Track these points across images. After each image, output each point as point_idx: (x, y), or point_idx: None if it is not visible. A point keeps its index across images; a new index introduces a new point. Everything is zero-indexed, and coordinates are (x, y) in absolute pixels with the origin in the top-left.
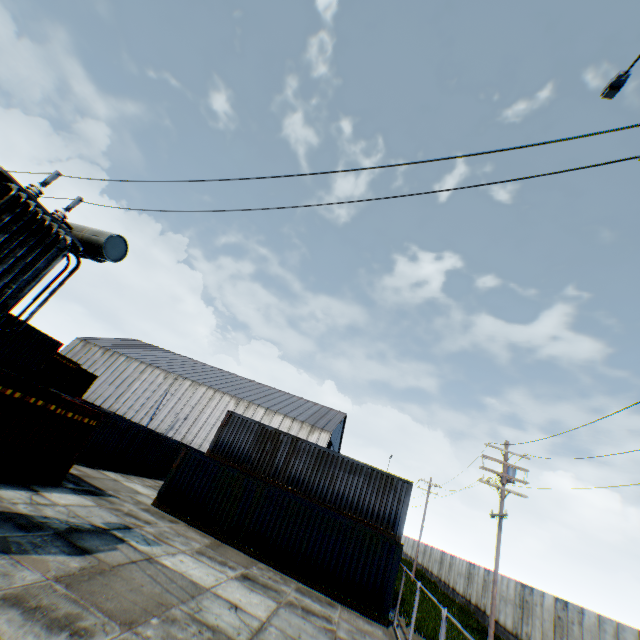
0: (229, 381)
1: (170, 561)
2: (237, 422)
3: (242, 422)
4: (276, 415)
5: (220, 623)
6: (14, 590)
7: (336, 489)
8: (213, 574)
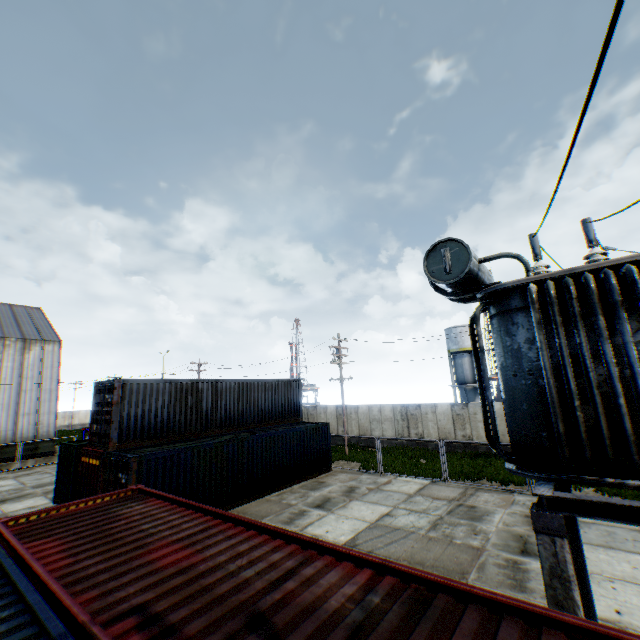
0: None
1: (339, 536)
2: (138, 390)
3: (145, 388)
4: None
5: (424, 521)
6: (508, 590)
7: (260, 409)
8: (337, 519)
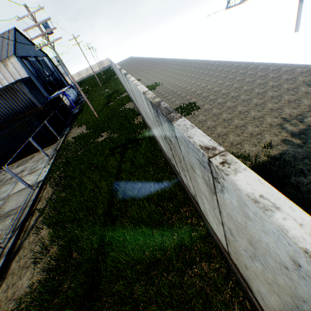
0: None
1: None
2: None
3: None
4: None
5: None
6: None
7: None
8: None
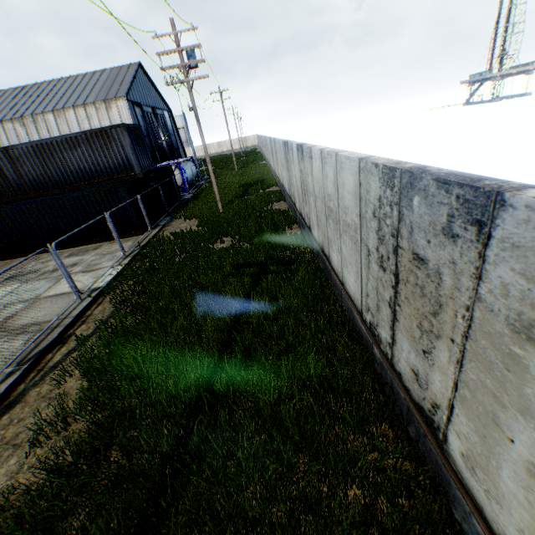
0: (0, 105)
1: None
2: None
3: None
4: (67, 113)
5: None
6: None
7: (73, 170)
8: None
